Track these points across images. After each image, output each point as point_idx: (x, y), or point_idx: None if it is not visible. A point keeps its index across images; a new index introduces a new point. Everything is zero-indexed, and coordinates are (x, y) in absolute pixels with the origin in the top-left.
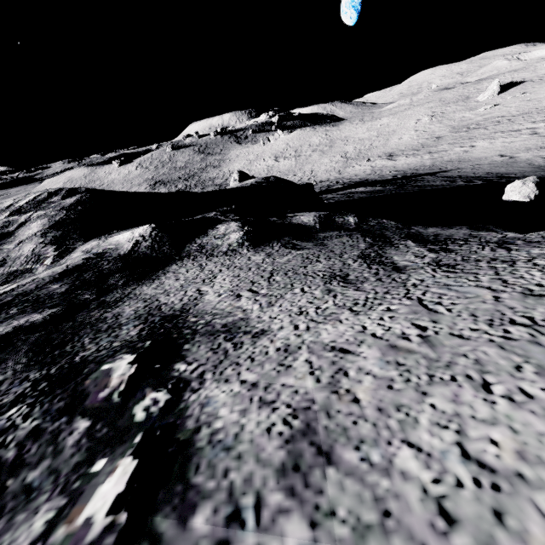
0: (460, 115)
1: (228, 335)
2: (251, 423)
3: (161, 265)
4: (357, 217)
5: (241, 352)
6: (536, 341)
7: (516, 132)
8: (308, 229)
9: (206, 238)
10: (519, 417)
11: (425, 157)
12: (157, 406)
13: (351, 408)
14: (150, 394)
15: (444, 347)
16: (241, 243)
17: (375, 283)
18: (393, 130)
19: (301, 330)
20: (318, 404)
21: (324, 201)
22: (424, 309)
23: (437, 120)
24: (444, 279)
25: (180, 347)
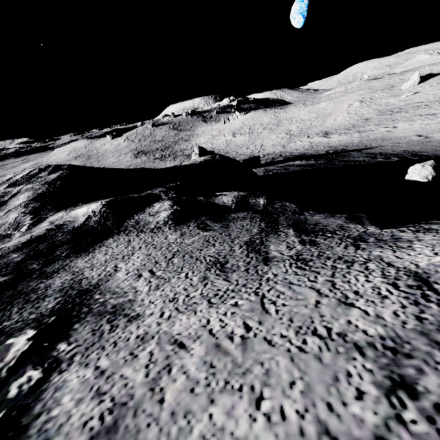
0: (385, 101)
1: (112, 317)
2: (77, 414)
3: (101, 238)
4: (266, 199)
5: (111, 336)
6: (320, 357)
7: (432, 115)
8: (225, 209)
9: (142, 215)
10: (264, 439)
11: (354, 136)
12: (28, 384)
13: (154, 408)
14: (29, 372)
15: (252, 352)
16: (166, 221)
17: (242, 273)
18: (330, 113)
19: (163, 319)
20: (134, 401)
21: (265, 173)
22: (260, 307)
23: (366, 105)
24: (292, 276)
25: (72, 325)
